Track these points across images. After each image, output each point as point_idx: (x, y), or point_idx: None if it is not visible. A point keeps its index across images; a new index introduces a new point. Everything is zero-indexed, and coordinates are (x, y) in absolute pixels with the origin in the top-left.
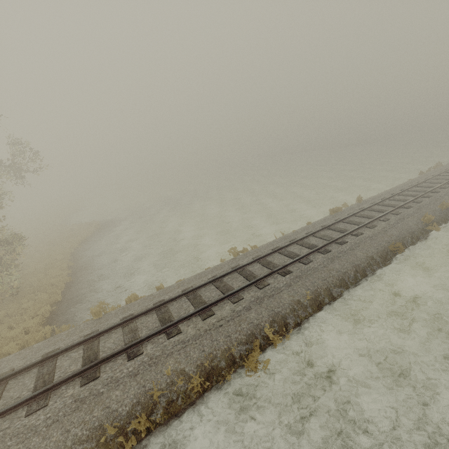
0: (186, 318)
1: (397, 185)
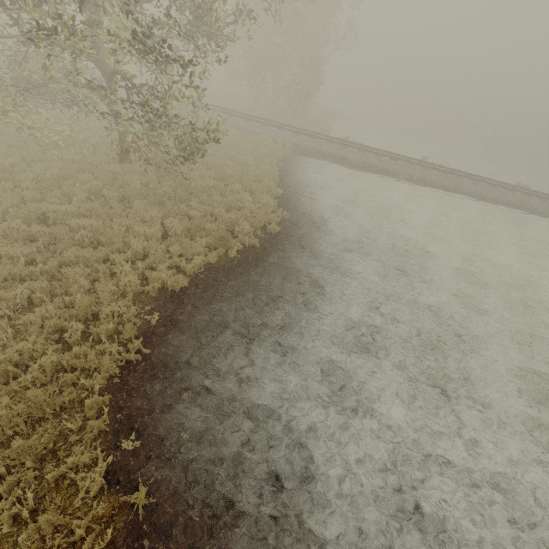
0: (385, 156)
1: None
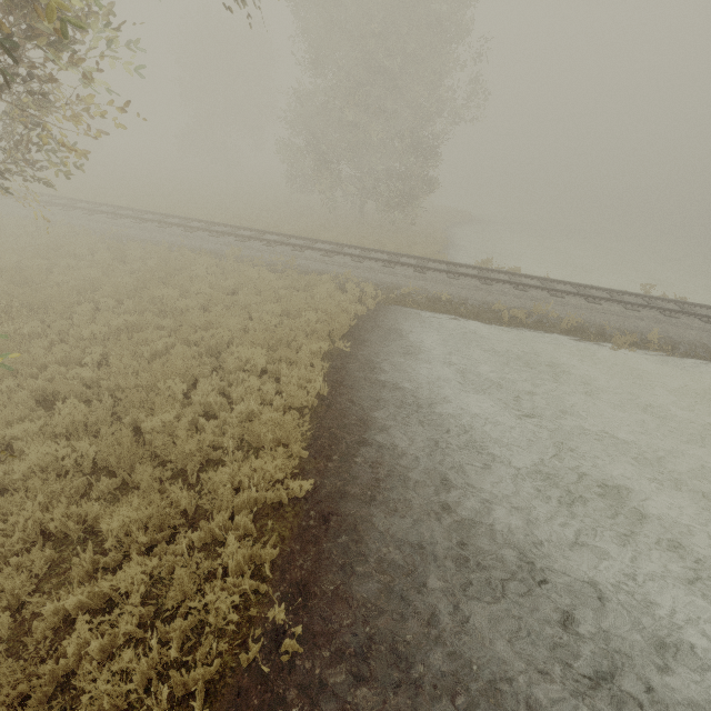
0: (572, 294)
1: None
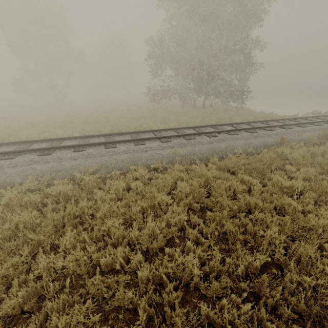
0: None
1: None
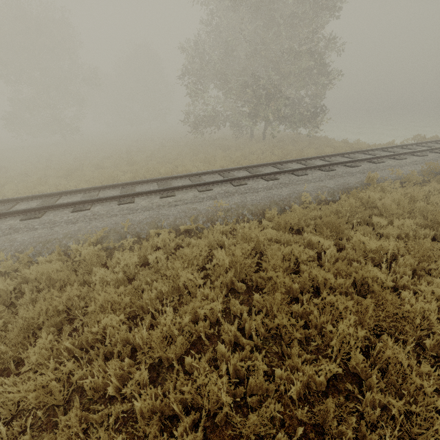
0: None
1: None
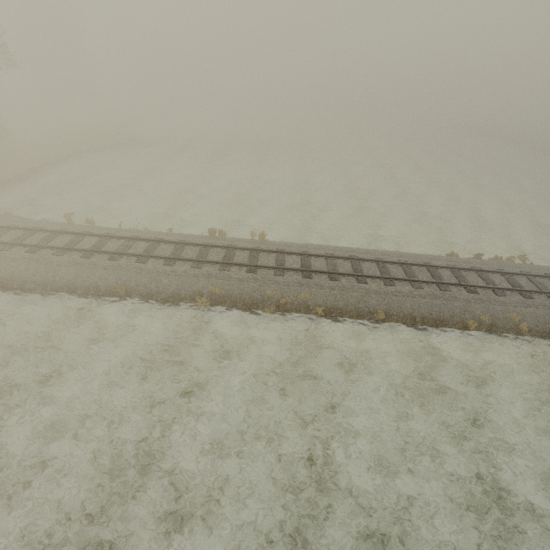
0: None
1: (363, 248)
